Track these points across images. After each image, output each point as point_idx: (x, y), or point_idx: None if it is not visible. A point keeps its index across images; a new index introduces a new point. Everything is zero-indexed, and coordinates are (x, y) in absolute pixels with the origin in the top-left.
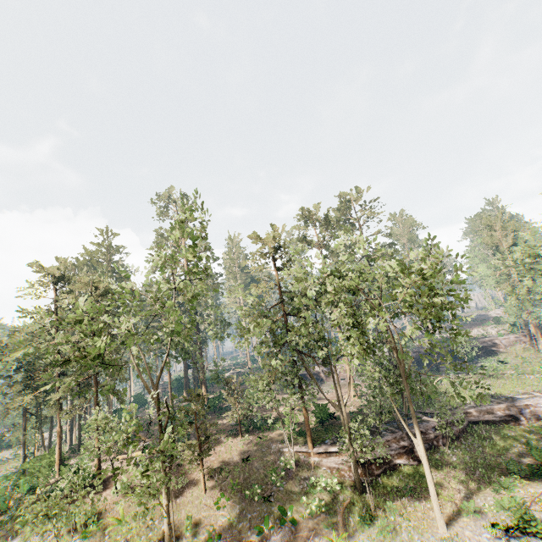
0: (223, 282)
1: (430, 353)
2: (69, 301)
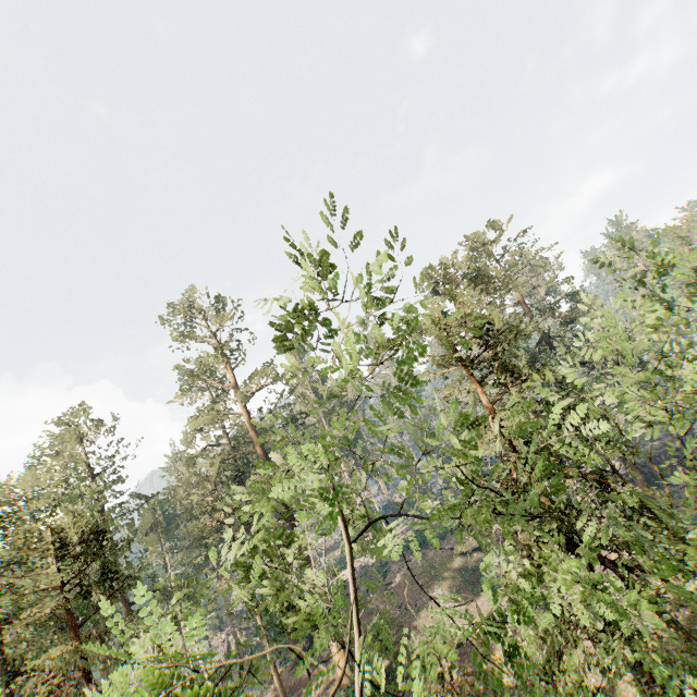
0: (313, 425)
1: (664, 451)
2: (4, 598)
